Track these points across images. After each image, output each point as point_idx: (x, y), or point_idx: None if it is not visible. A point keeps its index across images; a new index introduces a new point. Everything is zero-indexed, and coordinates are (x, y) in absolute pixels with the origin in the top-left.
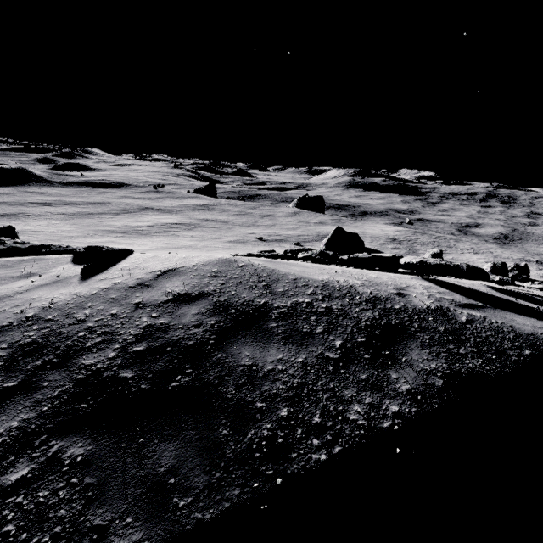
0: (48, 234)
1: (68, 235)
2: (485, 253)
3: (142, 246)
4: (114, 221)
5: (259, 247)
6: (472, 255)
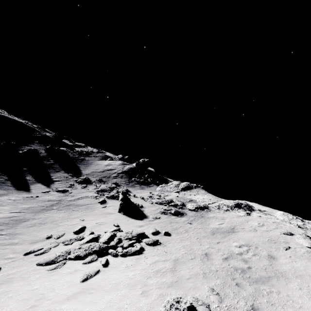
0: None
1: None
2: None
3: None
4: None
5: None
6: None
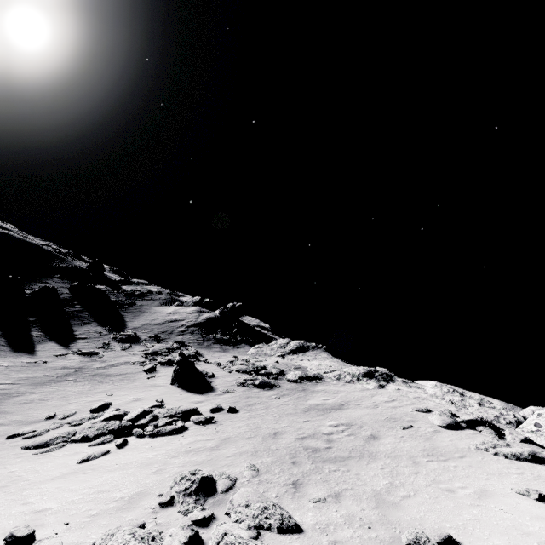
0: None
1: None
2: None
3: None
4: None
5: None
6: None
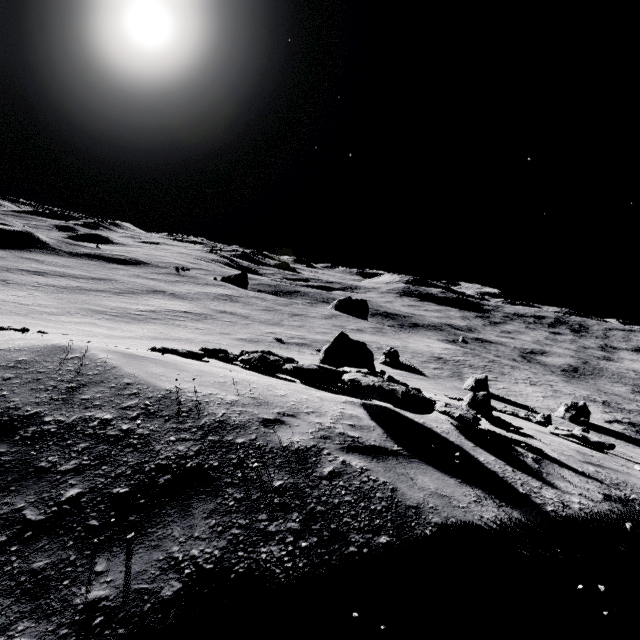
0: (18, 306)
1: (42, 310)
2: (544, 385)
3: (127, 332)
4: (110, 300)
5: (272, 349)
6: (527, 387)
